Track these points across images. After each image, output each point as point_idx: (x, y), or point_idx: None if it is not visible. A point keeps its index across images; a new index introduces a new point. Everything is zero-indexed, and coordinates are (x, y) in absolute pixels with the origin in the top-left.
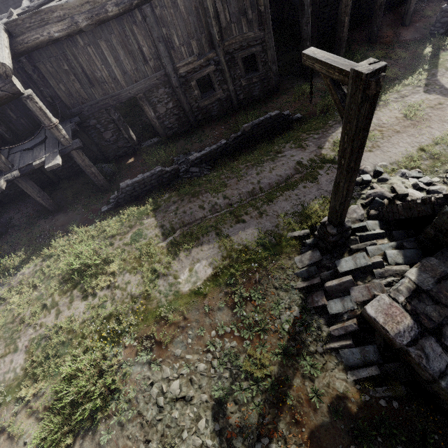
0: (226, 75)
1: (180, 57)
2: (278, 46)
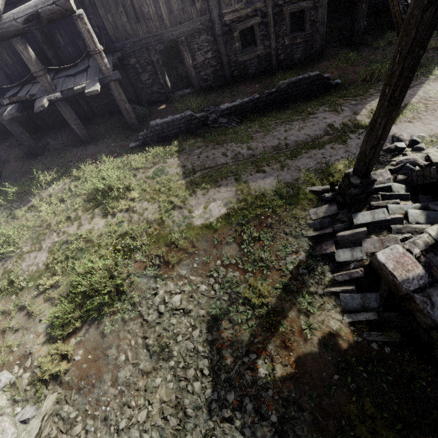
0: (270, 30)
1: (228, 2)
2: (329, 12)
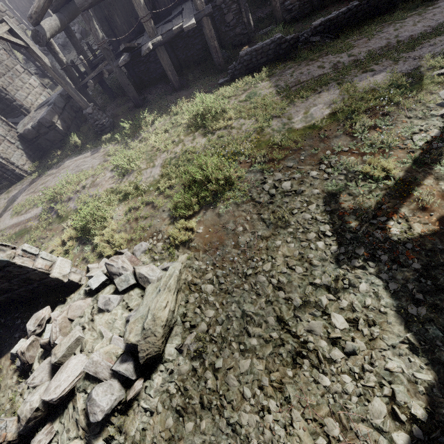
0: None
1: None
2: None
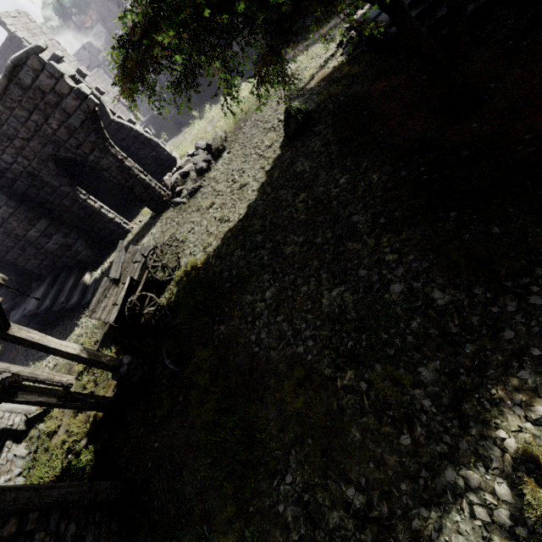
0: None
1: None
2: None
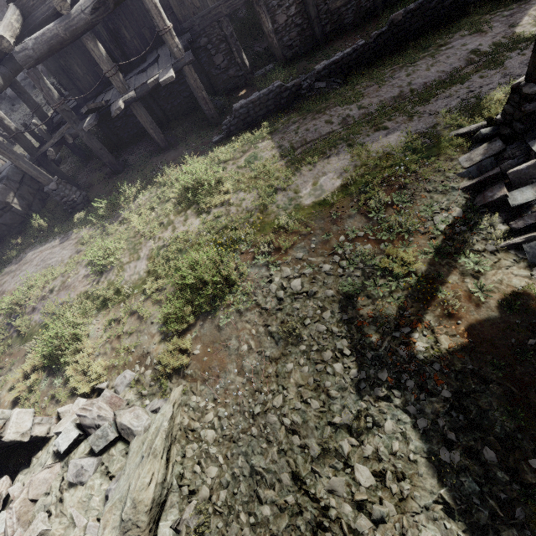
0: None
1: None
2: None
